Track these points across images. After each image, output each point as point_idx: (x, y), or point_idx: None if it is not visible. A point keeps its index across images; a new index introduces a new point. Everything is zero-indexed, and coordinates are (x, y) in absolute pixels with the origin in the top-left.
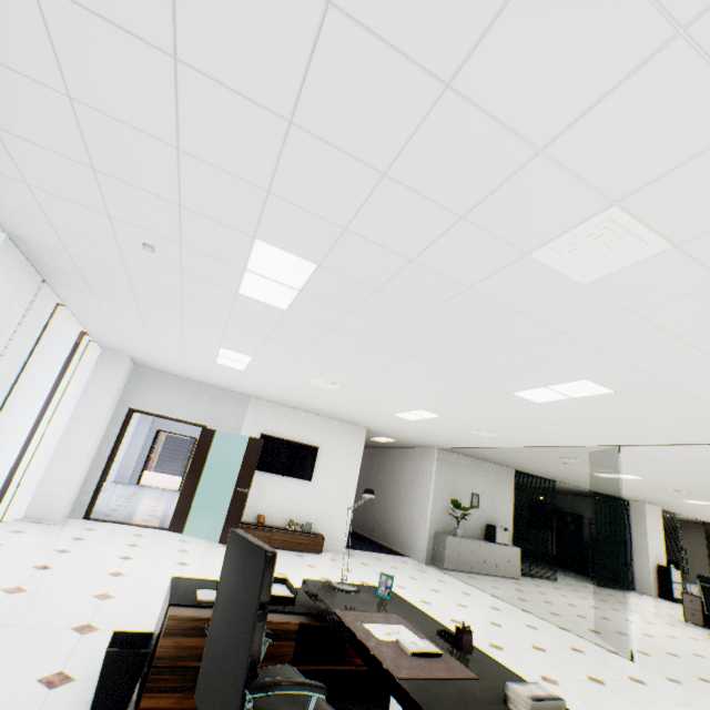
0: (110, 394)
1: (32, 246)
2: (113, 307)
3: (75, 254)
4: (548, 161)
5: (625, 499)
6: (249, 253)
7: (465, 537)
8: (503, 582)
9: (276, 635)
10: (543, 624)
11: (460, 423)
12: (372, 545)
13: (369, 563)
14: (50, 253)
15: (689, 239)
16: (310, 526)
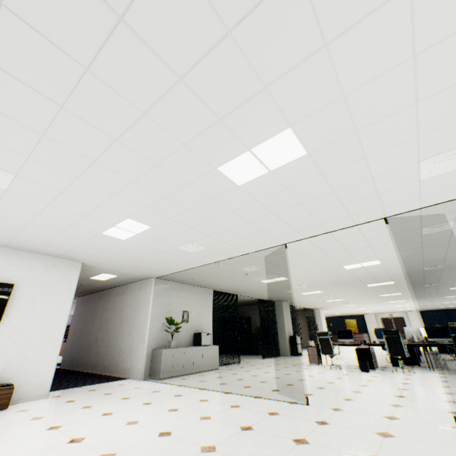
0: None
1: None
2: None
3: None
4: None
5: (273, 301)
6: None
7: (178, 347)
8: (208, 375)
9: None
10: (242, 399)
11: (171, 236)
12: (92, 378)
13: (78, 398)
14: None
15: None
16: None
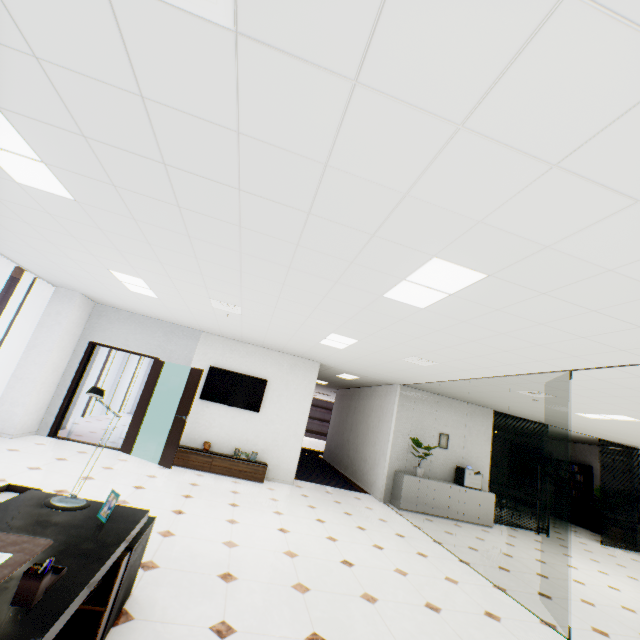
0: (62, 326)
1: None
2: None
3: None
4: None
5: None
6: None
7: (429, 478)
8: (465, 529)
9: None
10: (472, 578)
11: (384, 349)
12: (338, 480)
13: (312, 495)
14: None
15: None
16: (255, 455)
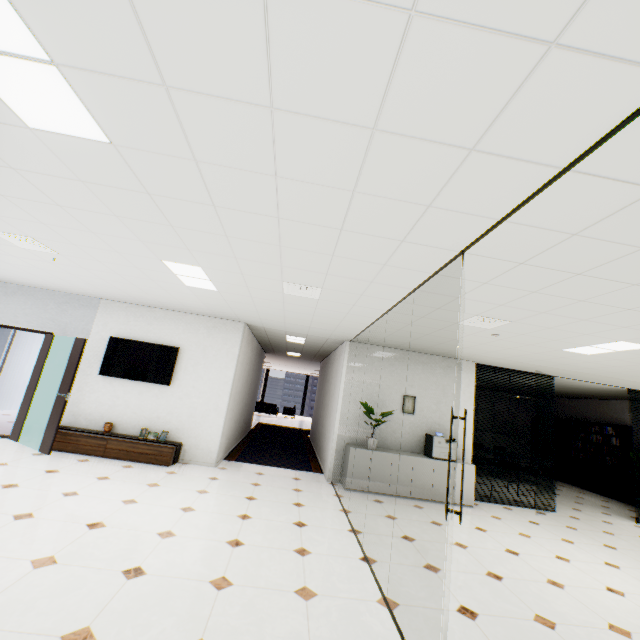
0: None
1: None
2: None
3: None
4: None
5: None
6: None
7: (388, 450)
8: (426, 511)
9: None
10: (352, 588)
11: (243, 276)
12: (296, 459)
13: (227, 477)
14: None
15: None
16: (165, 435)
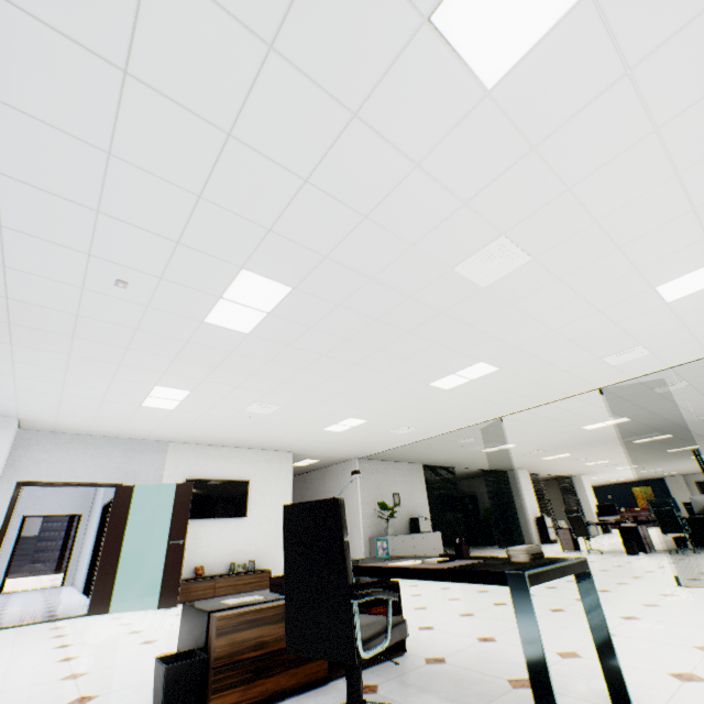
0: None
1: None
2: (31, 356)
3: (16, 297)
4: (469, 209)
5: (504, 471)
6: (231, 282)
7: (395, 535)
8: None
9: None
10: None
11: (383, 424)
12: None
13: None
14: None
15: (540, 254)
16: (253, 564)
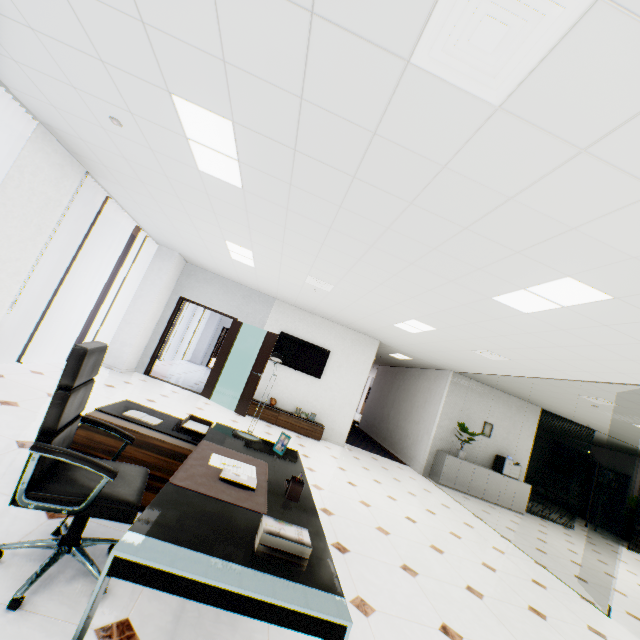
0: (162, 281)
1: (60, 135)
2: (139, 198)
3: (85, 139)
4: None
5: None
6: (177, 115)
7: (468, 461)
8: (499, 511)
9: (171, 454)
10: (515, 552)
11: (459, 339)
12: (378, 449)
13: (362, 458)
14: (73, 140)
15: None
16: (314, 416)
